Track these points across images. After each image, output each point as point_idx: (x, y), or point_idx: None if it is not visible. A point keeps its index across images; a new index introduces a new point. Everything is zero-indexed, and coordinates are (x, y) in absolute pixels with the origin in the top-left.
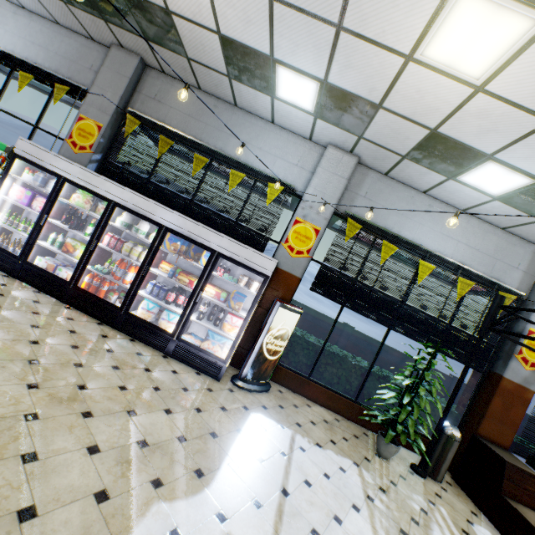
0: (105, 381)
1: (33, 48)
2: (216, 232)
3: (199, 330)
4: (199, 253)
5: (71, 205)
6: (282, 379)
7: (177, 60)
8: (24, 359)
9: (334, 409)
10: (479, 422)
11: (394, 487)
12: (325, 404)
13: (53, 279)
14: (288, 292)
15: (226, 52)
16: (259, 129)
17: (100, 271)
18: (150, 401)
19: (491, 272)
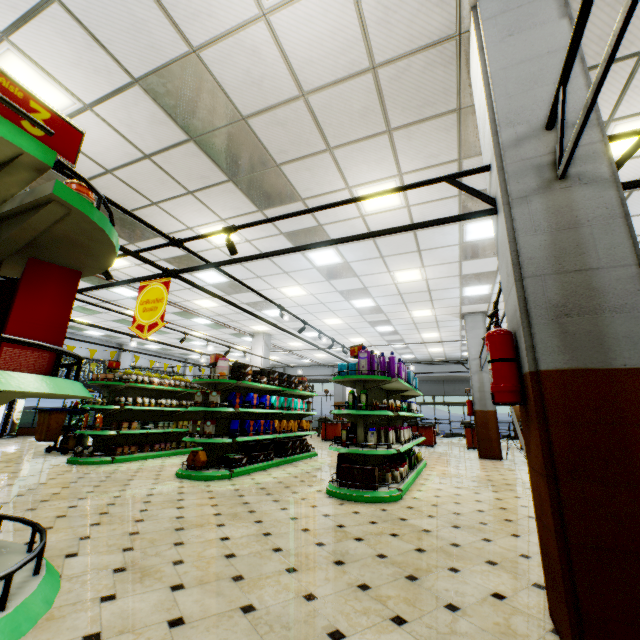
0: None
1: None
2: None
3: None
4: None
5: None
6: (19, 433)
7: None
8: None
9: None
10: None
11: None
12: None
13: None
14: None
15: None
16: None
17: None
18: None
19: (103, 357)
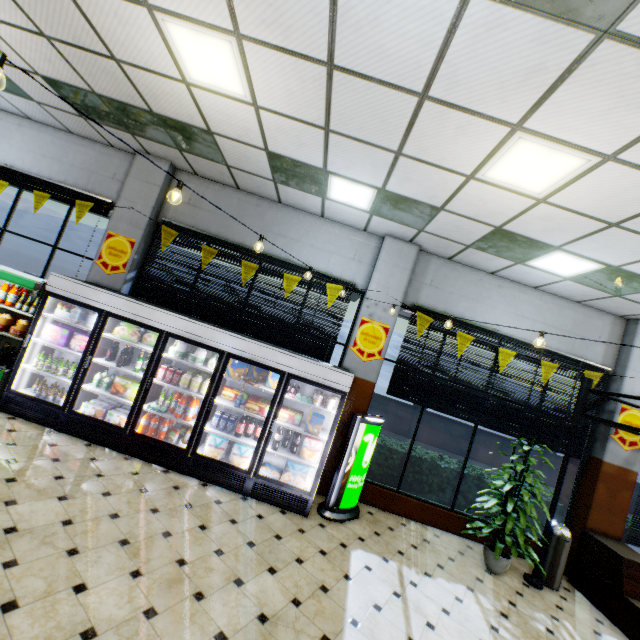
0: (200, 548)
1: (45, 162)
2: (283, 352)
3: (272, 458)
4: (263, 373)
5: (117, 340)
6: (370, 498)
7: (214, 166)
8: (114, 540)
9: (431, 522)
10: (586, 514)
11: (514, 608)
12: (420, 518)
13: (106, 427)
14: (364, 401)
15: (274, 163)
16: (308, 225)
17: (158, 410)
18: (250, 562)
19: (573, 348)
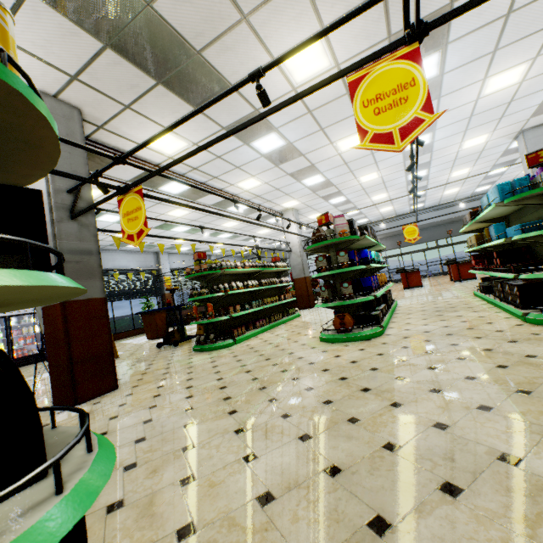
0: None
1: None
2: None
3: None
4: None
5: None
6: None
7: None
8: None
9: (131, 336)
10: None
11: None
12: (127, 336)
13: None
14: None
15: None
16: None
17: (21, 346)
18: None
19: (147, 266)
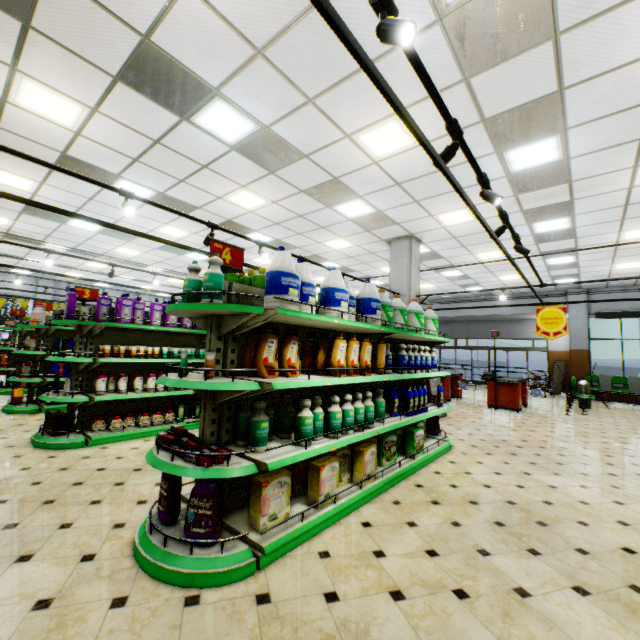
0: None
1: None
2: None
3: None
4: None
5: None
6: None
7: None
8: None
9: None
10: None
11: None
12: None
13: None
14: None
15: None
16: None
17: None
18: None
19: None
